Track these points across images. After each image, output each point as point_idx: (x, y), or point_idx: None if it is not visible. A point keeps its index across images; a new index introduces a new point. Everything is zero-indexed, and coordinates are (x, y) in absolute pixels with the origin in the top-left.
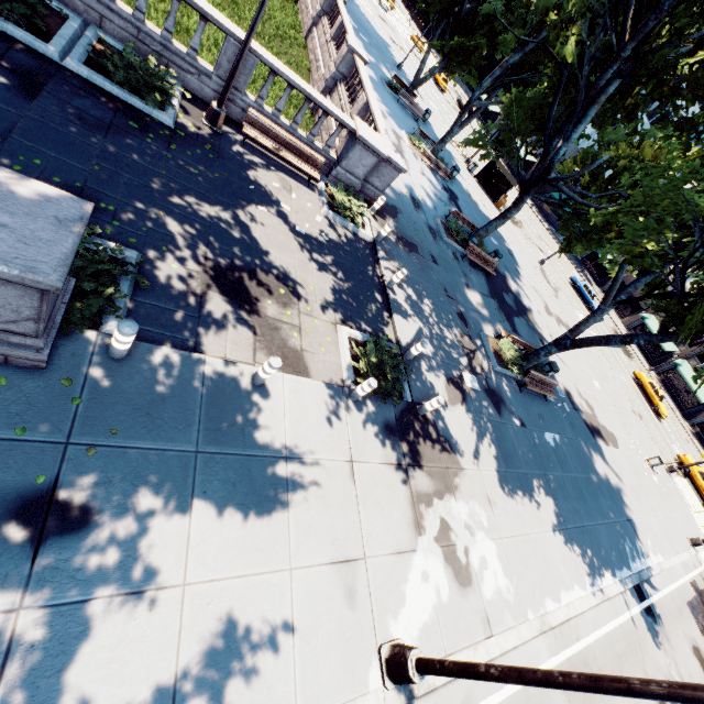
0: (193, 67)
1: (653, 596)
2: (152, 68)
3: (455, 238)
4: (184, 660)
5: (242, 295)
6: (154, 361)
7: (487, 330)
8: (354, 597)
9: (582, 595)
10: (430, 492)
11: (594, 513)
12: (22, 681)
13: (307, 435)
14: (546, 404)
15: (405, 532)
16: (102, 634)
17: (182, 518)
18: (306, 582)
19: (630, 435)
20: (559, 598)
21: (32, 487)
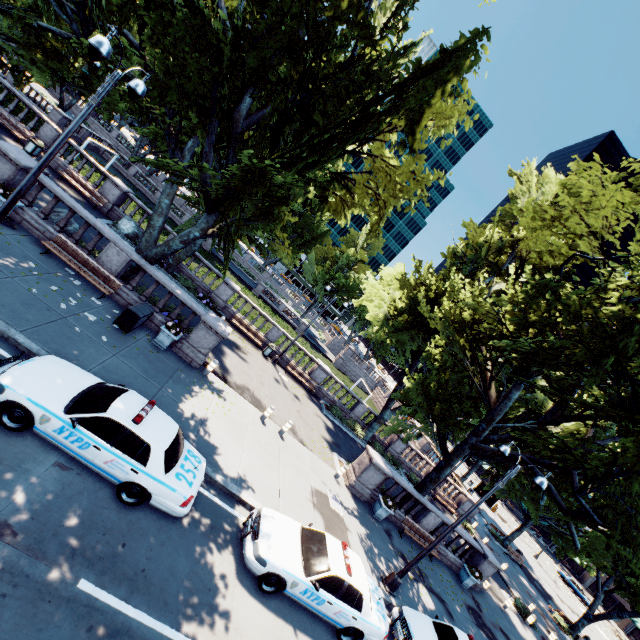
0: (419, 474)
1: None
2: (418, 480)
3: (497, 540)
4: None
5: None
6: (485, 593)
7: (542, 605)
8: None
9: None
10: None
11: None
12: None
13: (525, 634)
14: None
15: None
16: None
17: None
18: None
19: None
20: None
21: (497, 624)
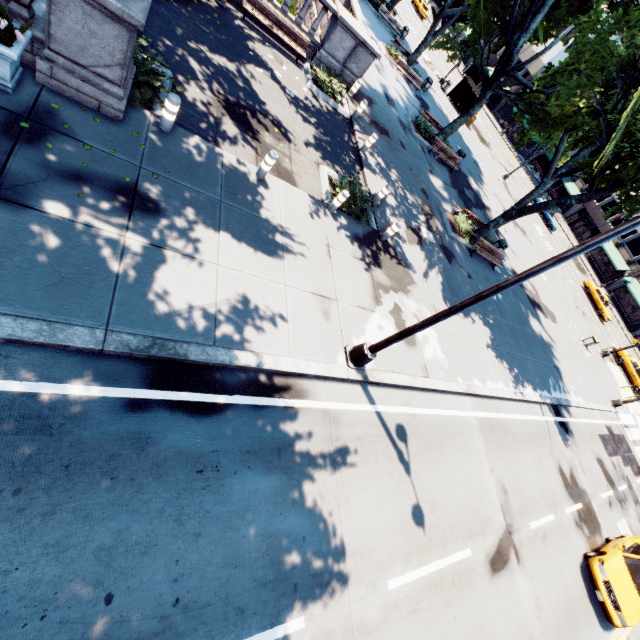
0: None
1: (569, 418)
2: None
3: (424, 135)
4: (220, 299)
5: (246, 123)
6: (189, 141)
7: (446, 208)
8: (329, 317)
9: (505, 389)
10: (388, 286)
11: (525, 351)
12: (132, 269)
13: (296, 220)
14: (493, 272)
15: (367, 299)
16: (172, 267)
17: (214, 232)
18: (295, 296)
19: (570, 320)
20: (485, 383)
21: (123, 182)
